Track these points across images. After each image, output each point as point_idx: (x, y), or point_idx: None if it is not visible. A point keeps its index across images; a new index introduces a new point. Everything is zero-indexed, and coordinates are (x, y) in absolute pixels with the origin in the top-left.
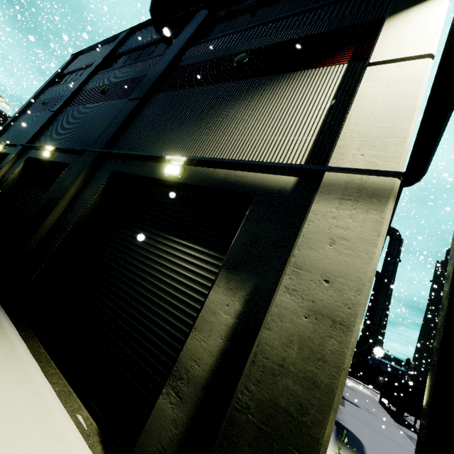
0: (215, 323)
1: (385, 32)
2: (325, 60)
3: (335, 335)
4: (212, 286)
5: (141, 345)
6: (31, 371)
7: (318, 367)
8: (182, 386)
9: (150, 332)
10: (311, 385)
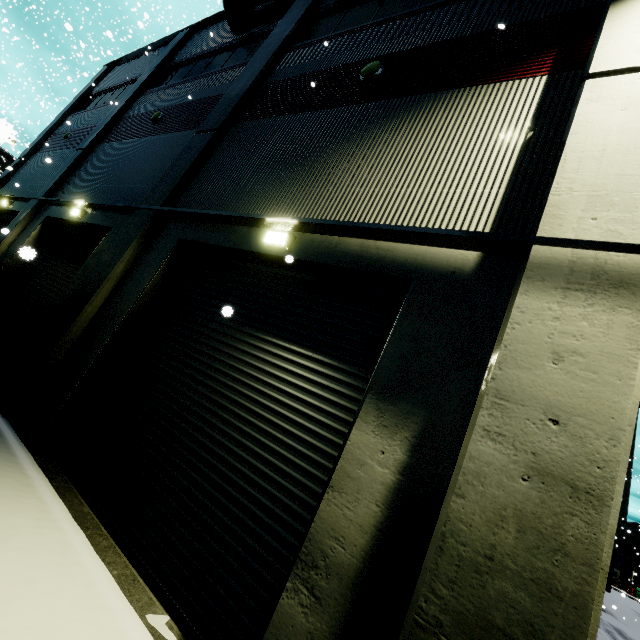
0: (364, 479)
1: (611, 26)
2: (509, 71)
3: (580, 511)
4: (354, 422)
5: (241, 506)
6: (76, 547)
7: (555, 564)
8: (319, 580)
9: (254, 487)
10: (546, 593)
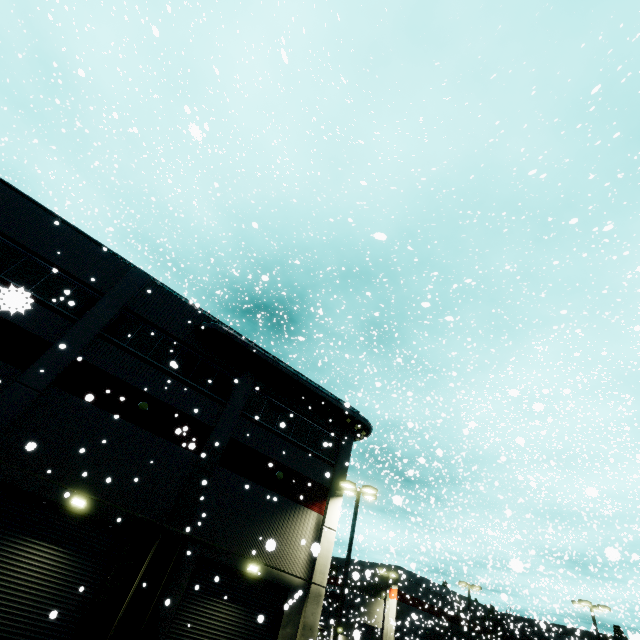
0: None
1: (329, 508)
2: (312, 505)
3: None
4: (277, 638)
5: None
6: None
7: None
8: None
9: None
10: None
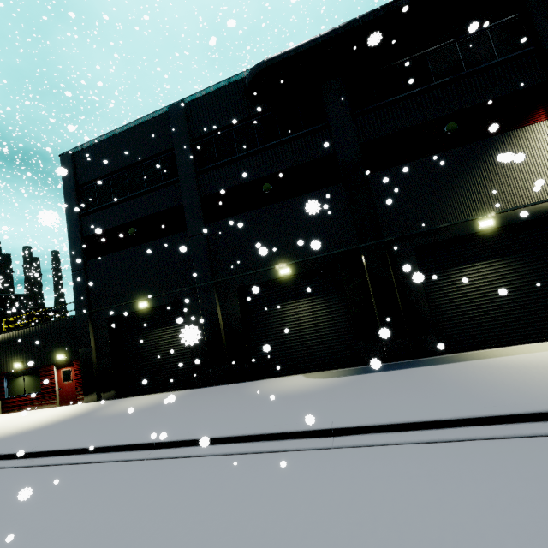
0: None
1: None
2: (528, 119)
3: None
4: None
5: None
6: (528, 345)
7: None
8: None
9: (547, 298)
10: None
